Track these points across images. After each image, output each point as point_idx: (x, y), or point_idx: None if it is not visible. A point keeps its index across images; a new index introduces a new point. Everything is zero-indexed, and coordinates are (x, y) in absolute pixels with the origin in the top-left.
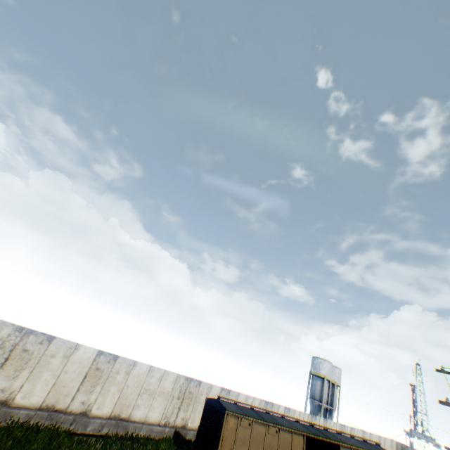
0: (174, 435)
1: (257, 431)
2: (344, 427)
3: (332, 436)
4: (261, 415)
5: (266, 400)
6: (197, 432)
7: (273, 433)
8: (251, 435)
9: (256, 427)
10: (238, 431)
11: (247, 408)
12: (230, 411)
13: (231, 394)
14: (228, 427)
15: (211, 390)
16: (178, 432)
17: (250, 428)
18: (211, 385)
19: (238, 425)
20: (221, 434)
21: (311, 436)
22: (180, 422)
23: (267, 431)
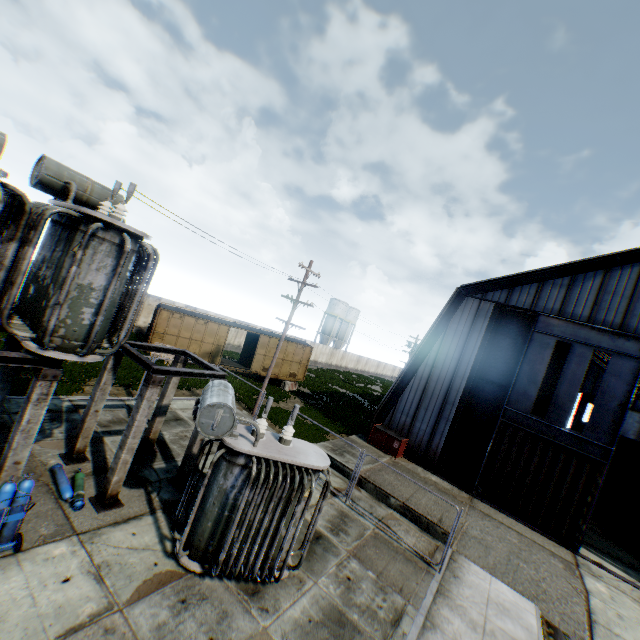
0: (138, 333)
1: (188, 322)
2: (336, 351)
3: (258, 331)
4: (195, 315)
5: (240, 321)
6: (149, 326)
7: (202, 324)
8: (182, 324)
9: (187, 320)
10: (170, 321)
11: (186, 311)
12: (164, 309)
13: (198, 312)
14: (162, 318)
15: (175, 306)
16: (142, 331)
17: (182, 320)
18: (174, 303)
19: (170, 317)
20: (156, 321)
21: (254, 336)
22: (143, 325)
23: (197, 323)
